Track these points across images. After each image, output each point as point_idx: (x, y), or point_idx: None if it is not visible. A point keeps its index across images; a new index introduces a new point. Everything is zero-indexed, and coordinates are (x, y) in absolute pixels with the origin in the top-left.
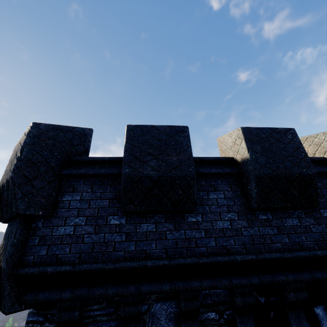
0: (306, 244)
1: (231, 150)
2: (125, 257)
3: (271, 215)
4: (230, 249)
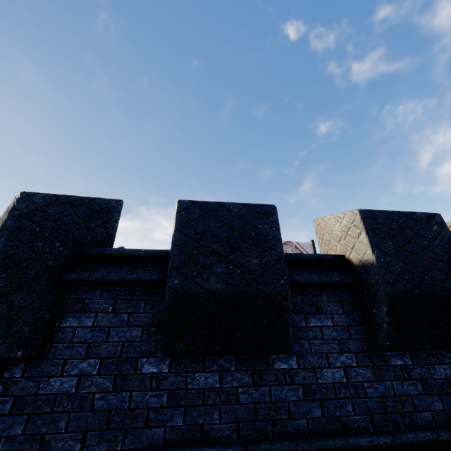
0: None
1: (340, 243)
2: (166, 439)
3: (410, 358)
4: (347, 422)
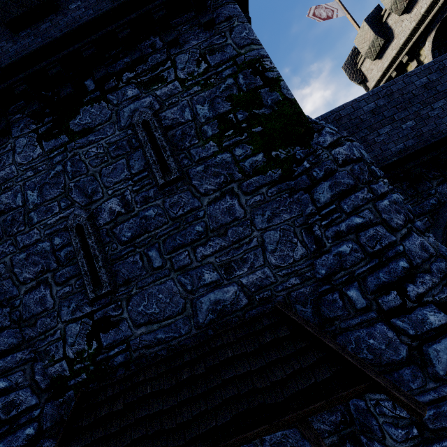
0: (54, 35)
1: None
2: None
3: (30, 30)
4: (1, 64)
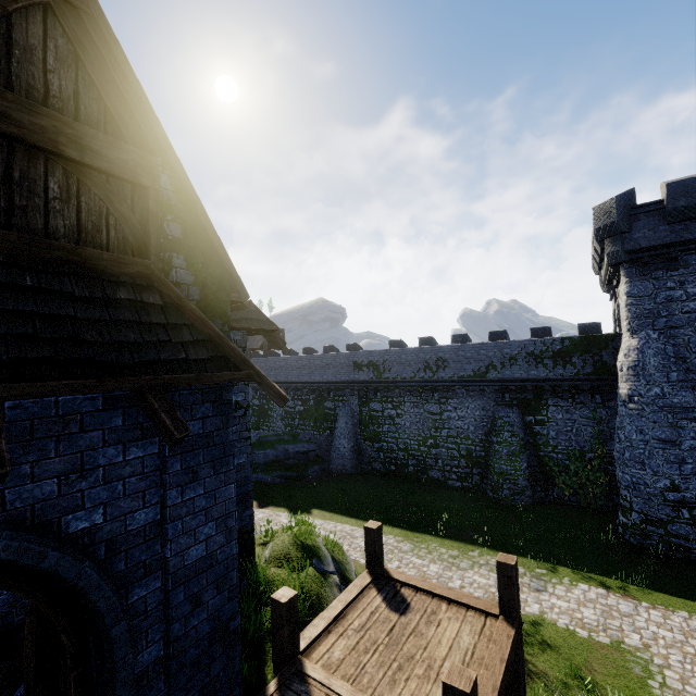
0: None
1: None
2: (670, 240)
3: None
4: None
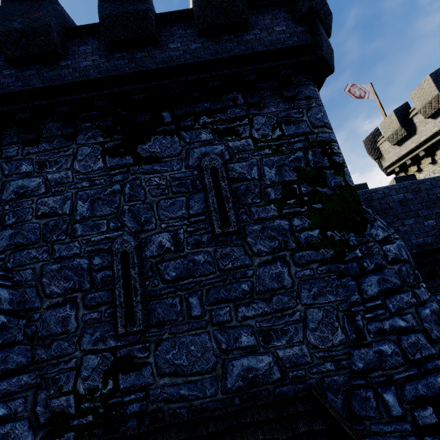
0: (148, 66)
1: None
2: (15, 89)
3: (126, 53)
4: (89, 76)
